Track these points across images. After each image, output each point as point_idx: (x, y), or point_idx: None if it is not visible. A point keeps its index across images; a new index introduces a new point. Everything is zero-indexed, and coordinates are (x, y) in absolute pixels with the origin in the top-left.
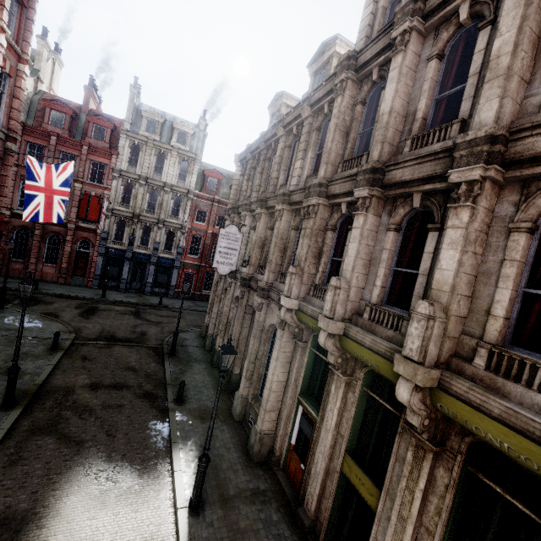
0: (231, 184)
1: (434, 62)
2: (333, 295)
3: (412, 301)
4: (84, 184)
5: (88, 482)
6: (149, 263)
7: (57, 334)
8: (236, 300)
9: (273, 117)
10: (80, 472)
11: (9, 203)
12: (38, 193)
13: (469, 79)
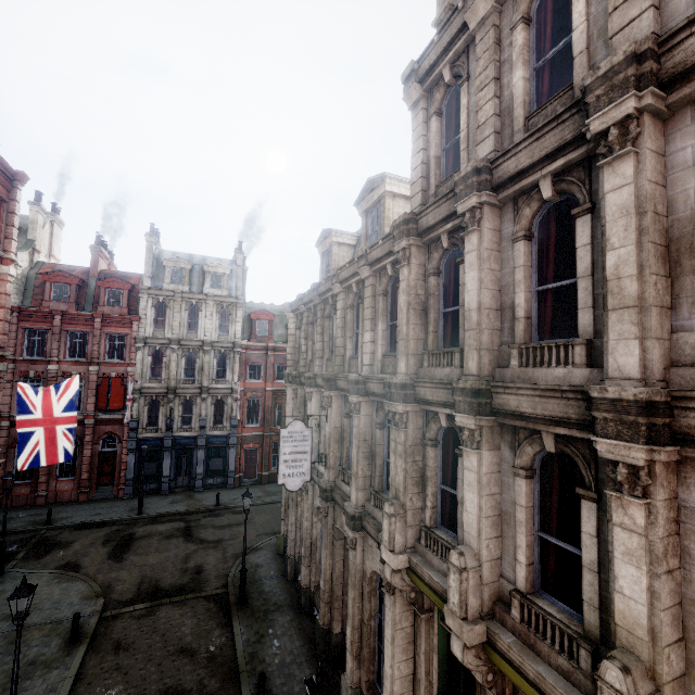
0: (286, 322)
1: (523, 244)
2: (459, 583)
3: (585, 610)
4: (100, 365)
5: None
6: (196, 447)
7: (75, 617)
8: (318, 510)
9: (324, 256)
10: None
11: (7, 410)
12: (35, 429)
13: (579, 280)
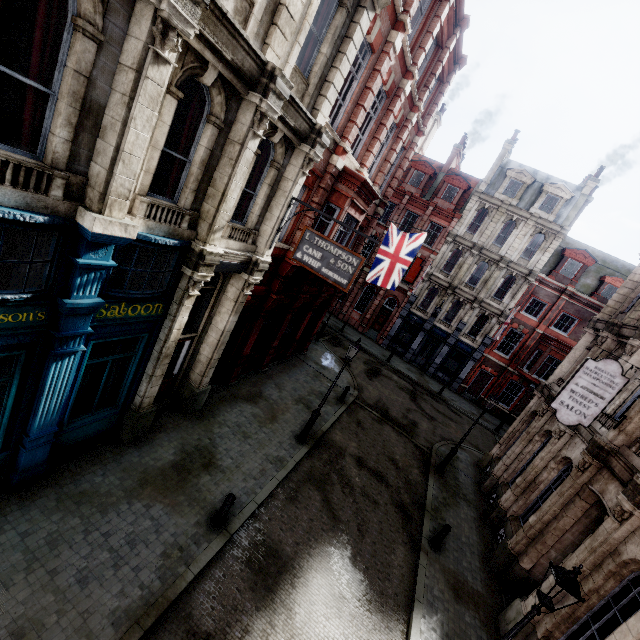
0: (602, 274)
1: None
2: None
3: None
4: None
5: (333, 571)
6: (444, 342)
7: (347, 388)
8: (562, 460)
9: None
10: (330, 553)
11: None
12: (385, 259)
13: None
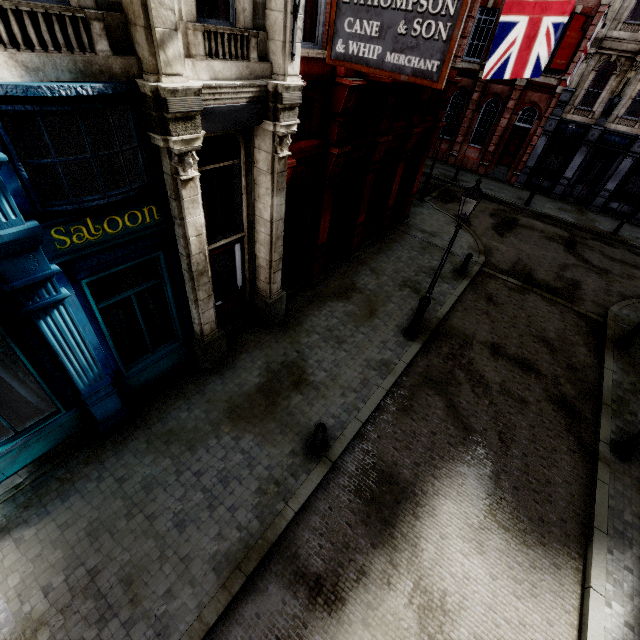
0: None
1: None
2: None
3: None
4: None
5: (468, 495)
6: (623, 153)
7: (468, 256)
8: None
9: None
10: (462, 473)
11: None
12: (518, 18)
13: None
